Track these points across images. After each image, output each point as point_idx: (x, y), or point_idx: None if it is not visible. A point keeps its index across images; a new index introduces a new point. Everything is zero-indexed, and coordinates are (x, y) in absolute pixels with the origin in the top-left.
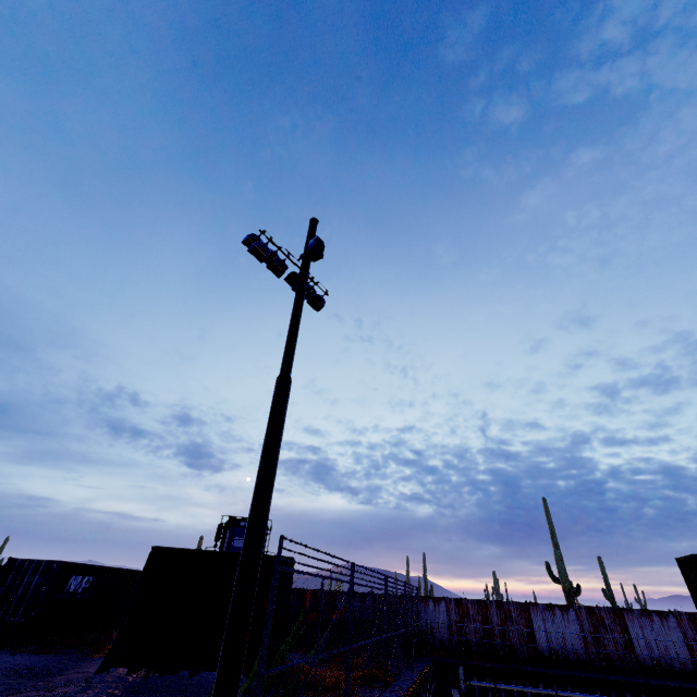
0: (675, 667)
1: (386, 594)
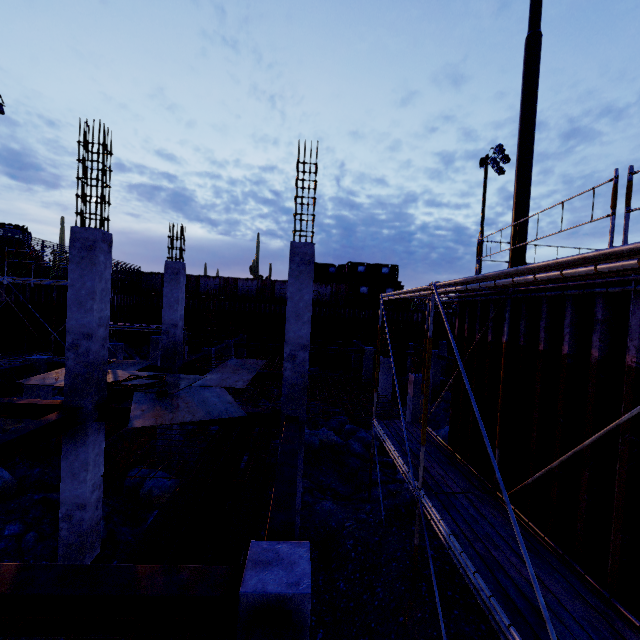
0: (250, 296)
1: None
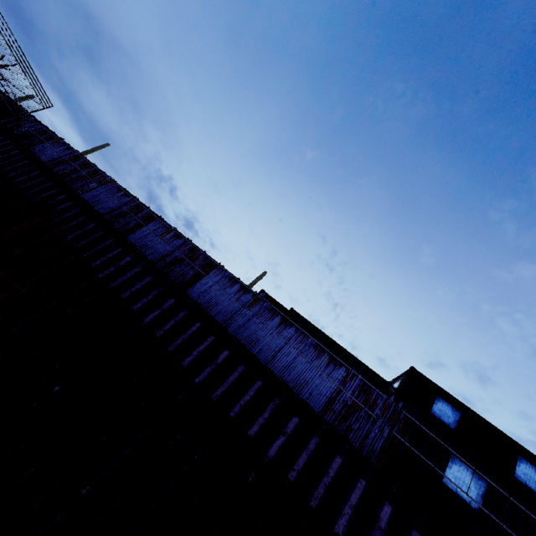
0: None
1: None
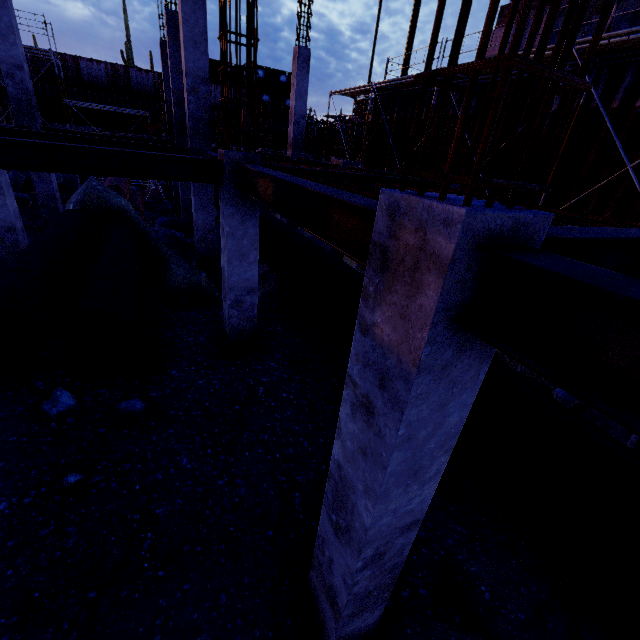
0: (147, 93)
1: None
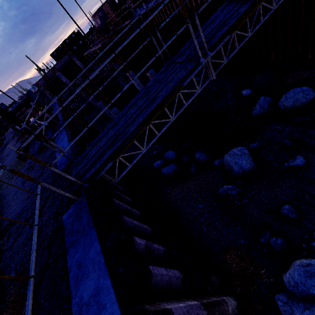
0: (53, 76)
1: (22, 97)
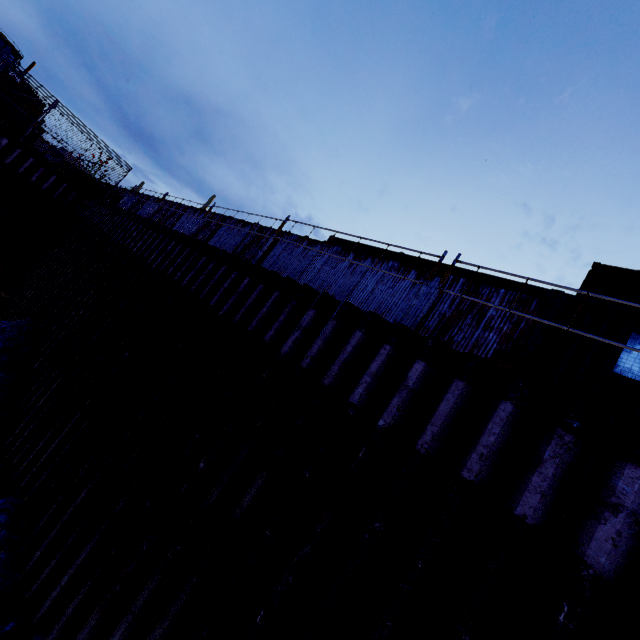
0: None
1: None
